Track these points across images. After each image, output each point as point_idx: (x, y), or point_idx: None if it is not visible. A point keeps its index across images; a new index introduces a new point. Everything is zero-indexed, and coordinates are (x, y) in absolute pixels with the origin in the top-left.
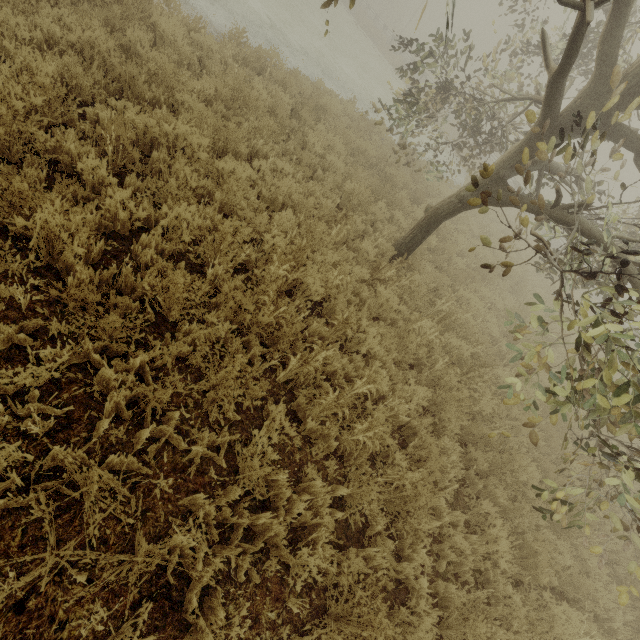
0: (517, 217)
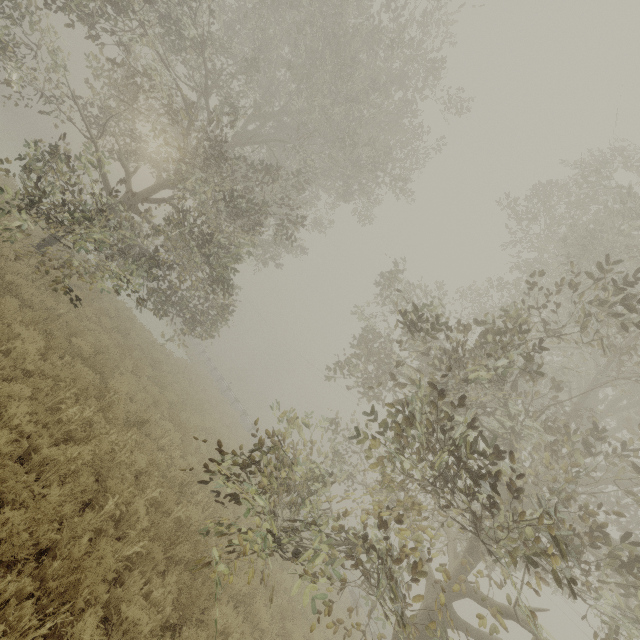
0: (105, 241)
